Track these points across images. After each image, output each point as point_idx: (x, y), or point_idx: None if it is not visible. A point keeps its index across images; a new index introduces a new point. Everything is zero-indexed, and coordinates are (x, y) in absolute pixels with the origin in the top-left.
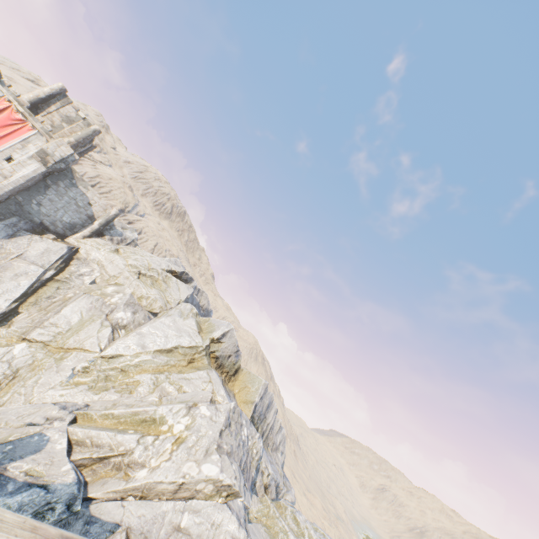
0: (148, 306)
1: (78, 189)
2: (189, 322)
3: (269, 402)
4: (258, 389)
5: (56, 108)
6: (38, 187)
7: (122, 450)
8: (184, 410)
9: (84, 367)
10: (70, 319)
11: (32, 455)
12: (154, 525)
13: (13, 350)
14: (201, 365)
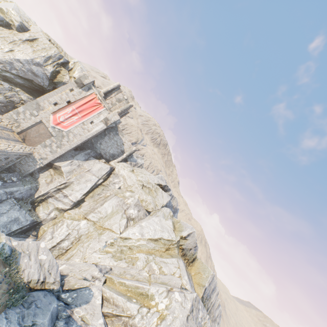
0: (146, 206)
1: (119, 136)
2: (168, 222)
3: (214, 287)
4: (208, 277)
5: (114, 95)
6: (101, 135)
7: (129, 314)
8: (165, 293)
9: (111, 242)
10: (107, 210)
11: (85, 304)
12: None
13: (80, 224)
14: (173, 254)
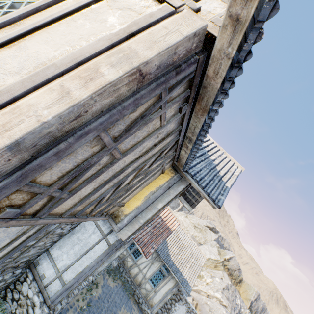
0: (198, 240)
1: None
2: (214, 248)
3: (263, 307)
4: (252, 293)
5: None
6: None
7: None
8: (210, 276)
9: None
10: None
11: None
12: (200, 300)
13: None
14: (220, 269)
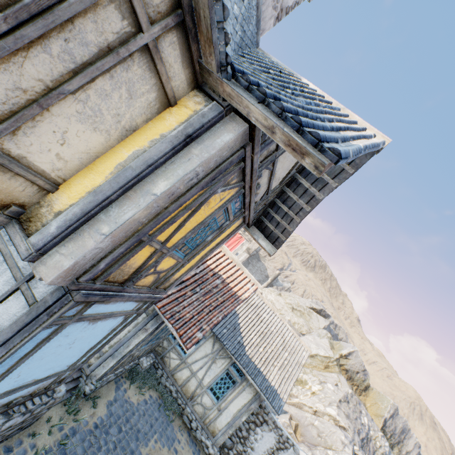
0: (298, 328)
1: (261, 262)
2: (324, 340)
3: (404, 428)
4: (387, 407)
5: None
6: (245, 264)
7: None
8: (317, 381)
9: None
10: None
11: None
12: (302, 418)
13: None
14: (333, 371)
